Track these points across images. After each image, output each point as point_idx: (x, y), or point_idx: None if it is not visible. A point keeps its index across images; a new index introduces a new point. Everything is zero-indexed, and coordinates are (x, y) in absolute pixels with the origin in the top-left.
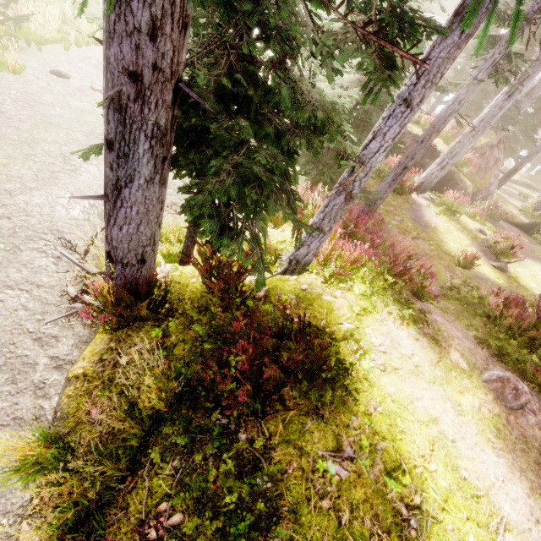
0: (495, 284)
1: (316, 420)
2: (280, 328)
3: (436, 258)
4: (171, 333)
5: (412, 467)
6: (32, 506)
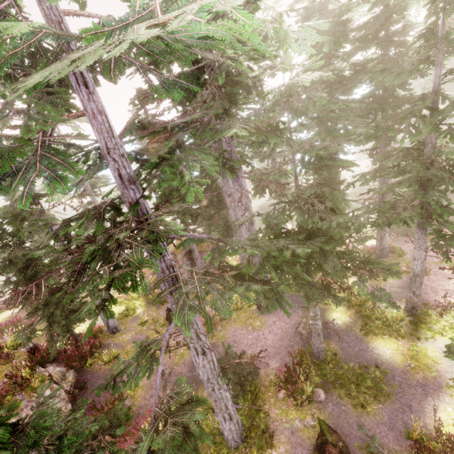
0: None
1: None
2: None
3: None
4: None
5: None
6: None
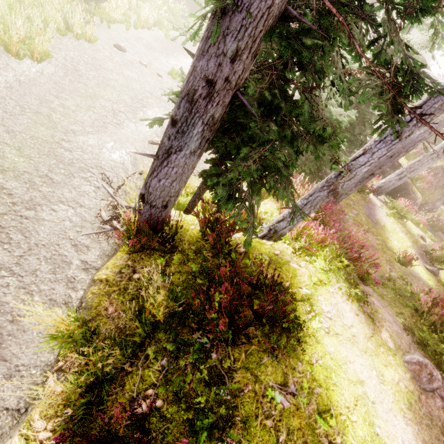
0: (426, 284)
1: (271, 358)
2: (258, 281)
3: (380, 251)
4: (171, 264)
5: (338, 414)
6: (58, 366)
